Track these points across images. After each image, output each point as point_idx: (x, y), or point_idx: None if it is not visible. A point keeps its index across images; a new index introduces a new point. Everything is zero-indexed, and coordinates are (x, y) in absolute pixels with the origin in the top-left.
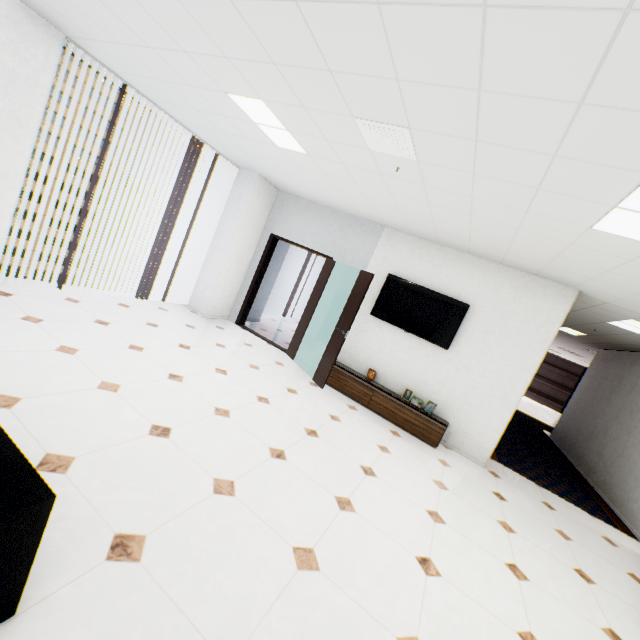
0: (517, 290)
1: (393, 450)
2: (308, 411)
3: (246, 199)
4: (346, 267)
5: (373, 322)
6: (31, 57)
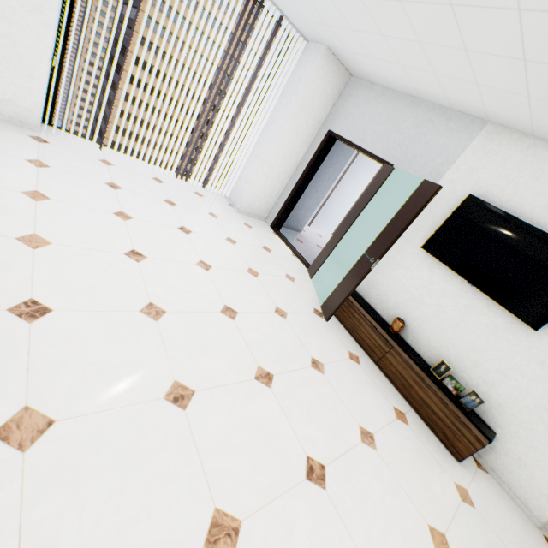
0: None
1: (382, 444)
2: (283, 344)
3: (305, 80)
4: (407, 179)
5: (422, 259)
6: None
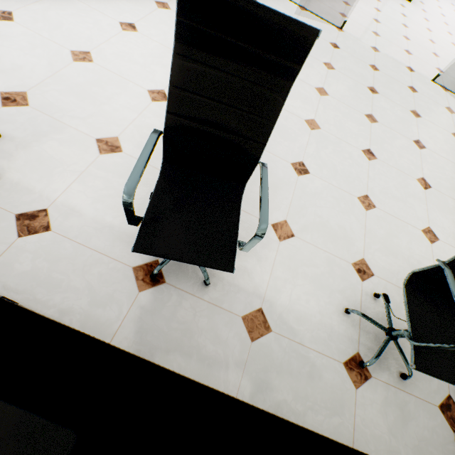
0: None
1: None
2: None
3: None
4: None
5: None
6: None
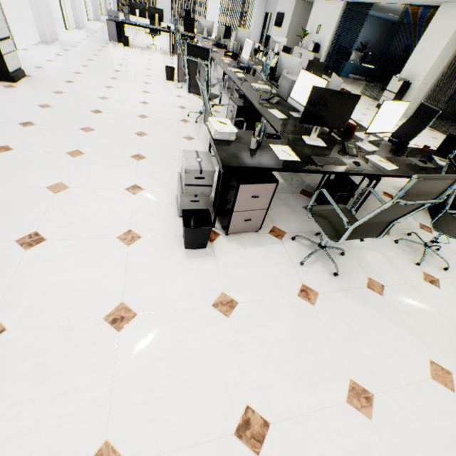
0: (290, 5)
1: None
2: None
3: (257, 4)
4: (273, 15)
5: (274, 28)
6: None
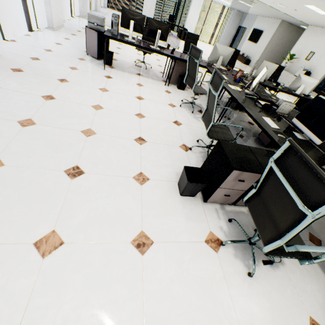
0: (272, 24)
1: None
2: None
3: (233, 17)
4: (248, 30)
5: (248, 42)
6: (201, 2)
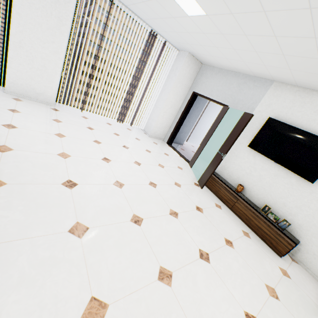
0: None
1: (237, 246)
2: (181, 199)
3: (179, 69)
4: (236, 112)
5: (249, 152)
6: None
